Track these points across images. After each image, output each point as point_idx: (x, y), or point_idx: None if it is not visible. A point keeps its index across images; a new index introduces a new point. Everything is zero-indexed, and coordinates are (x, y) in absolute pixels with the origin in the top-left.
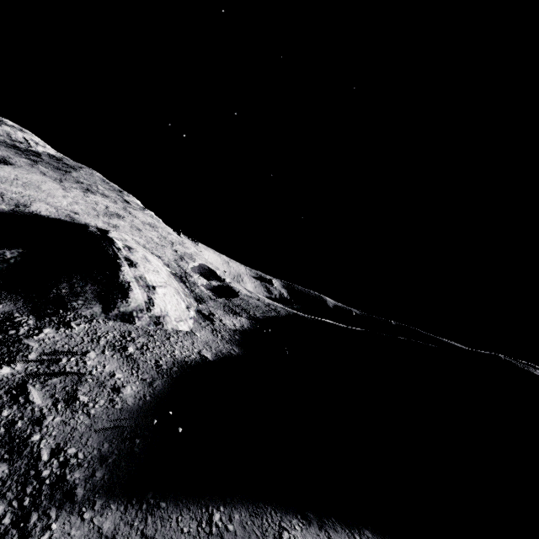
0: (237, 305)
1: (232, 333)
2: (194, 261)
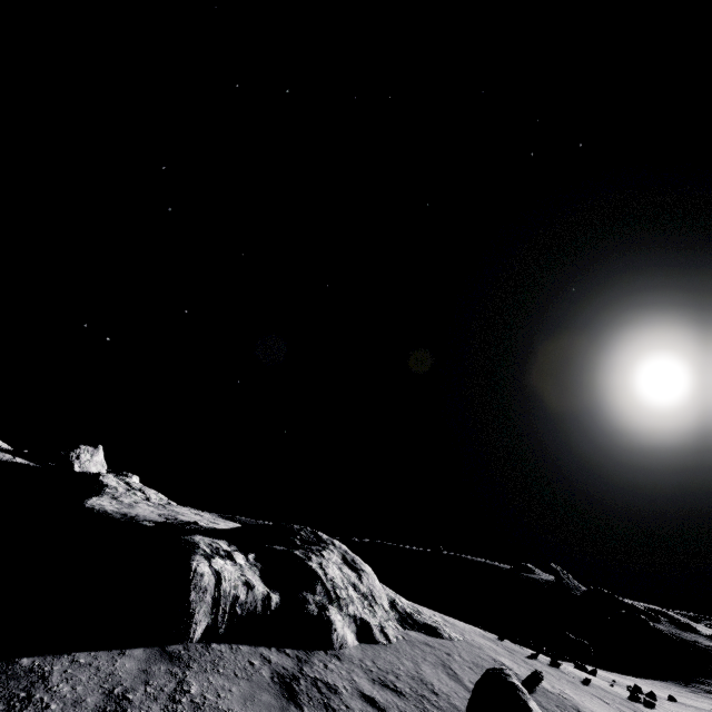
0: None
1: None
2: None
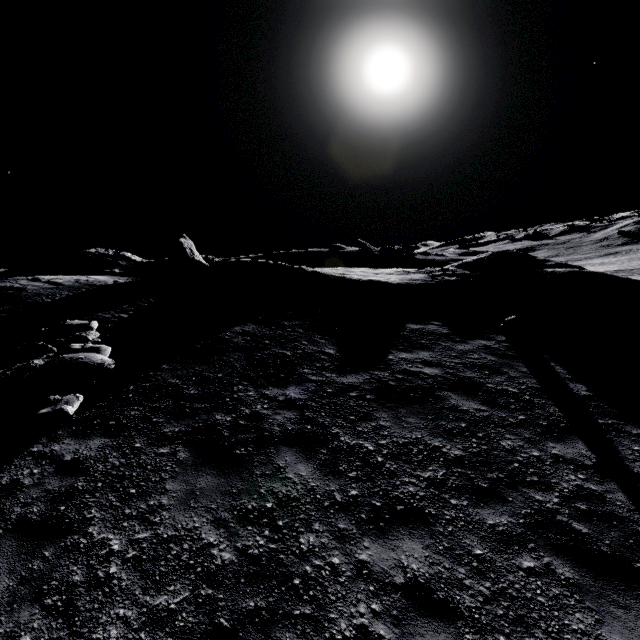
0: None
1: None
2: None
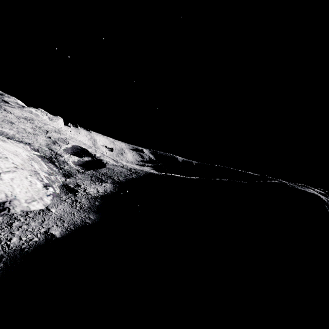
0: (103, 174)
1: (92, 200)
2: (67, 144)
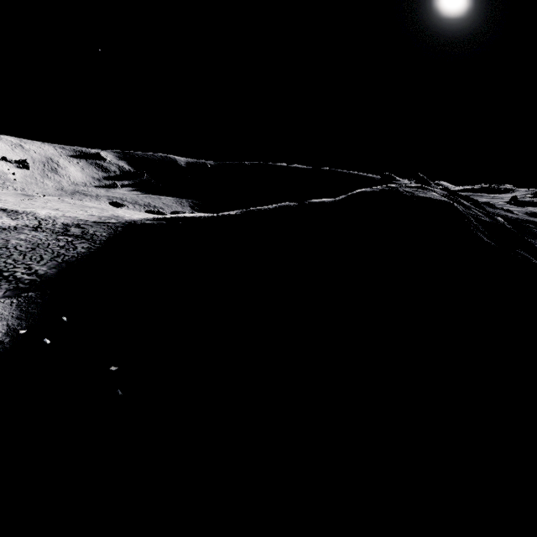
0: None
1: None
2: None
